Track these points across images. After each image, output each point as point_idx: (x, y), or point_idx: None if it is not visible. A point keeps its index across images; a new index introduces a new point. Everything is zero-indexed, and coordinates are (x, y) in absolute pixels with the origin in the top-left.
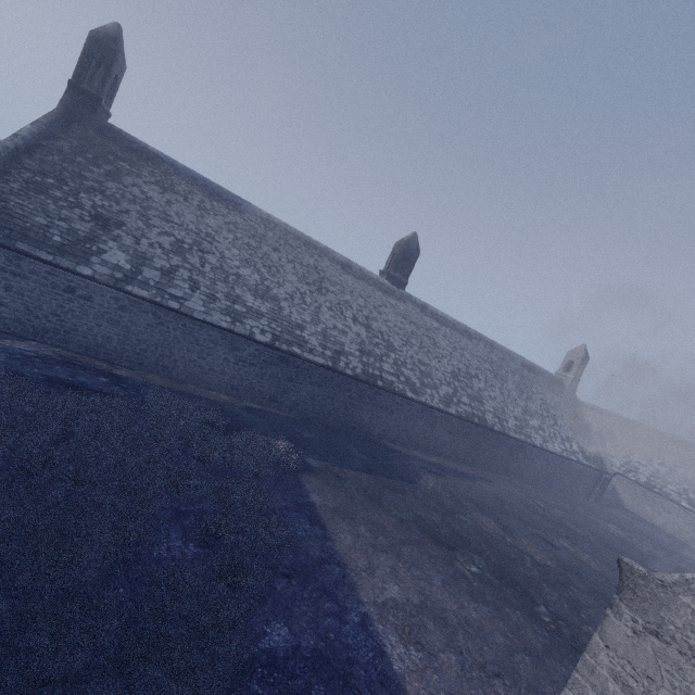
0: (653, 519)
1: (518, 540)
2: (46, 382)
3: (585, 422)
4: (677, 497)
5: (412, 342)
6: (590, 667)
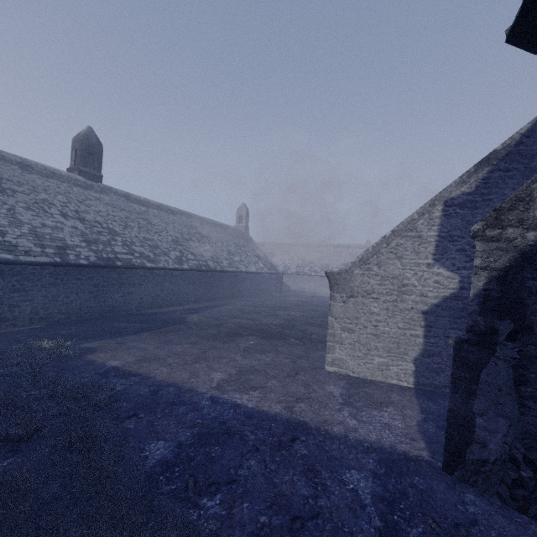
0: (304, 289)
1: (262, 321)
2: None
3: (261, 250)
4: (310, 272)
5: (130, 225)
6: (332, 335)
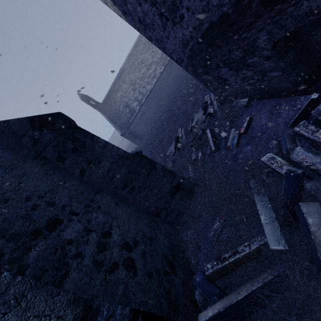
0: None
1: None
2: None
3: None
4: None
5: None
6: None
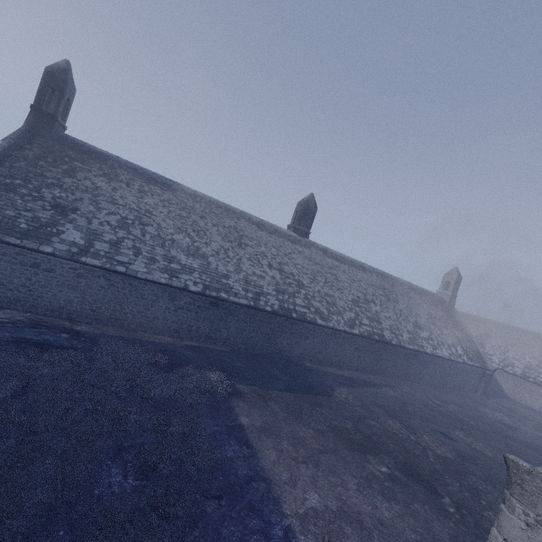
0: (532, 404)
1: (421, 437)
2: (14, 343)
3: (466, 330)
4: None
5: (318, 279)
6: None
